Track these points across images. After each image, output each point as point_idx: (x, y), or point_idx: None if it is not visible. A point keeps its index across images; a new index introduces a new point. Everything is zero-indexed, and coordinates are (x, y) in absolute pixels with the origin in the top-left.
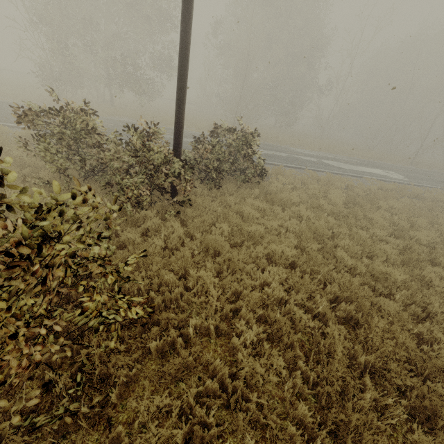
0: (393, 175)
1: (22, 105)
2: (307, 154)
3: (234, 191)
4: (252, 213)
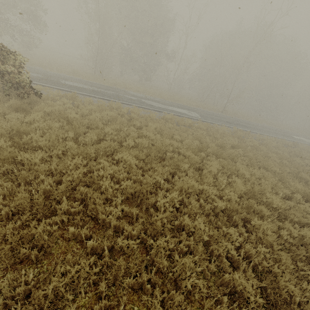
0: (191, 114)
1: None
2: (136, 95)
3: (2, 102)
4: None
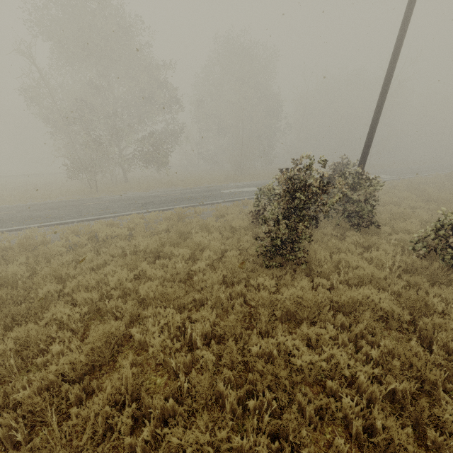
0: (384, 176)
1: (77, 199)
2: None
3: None
4: (407, 210)
